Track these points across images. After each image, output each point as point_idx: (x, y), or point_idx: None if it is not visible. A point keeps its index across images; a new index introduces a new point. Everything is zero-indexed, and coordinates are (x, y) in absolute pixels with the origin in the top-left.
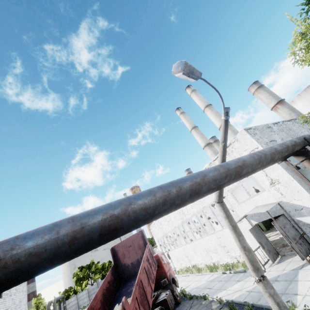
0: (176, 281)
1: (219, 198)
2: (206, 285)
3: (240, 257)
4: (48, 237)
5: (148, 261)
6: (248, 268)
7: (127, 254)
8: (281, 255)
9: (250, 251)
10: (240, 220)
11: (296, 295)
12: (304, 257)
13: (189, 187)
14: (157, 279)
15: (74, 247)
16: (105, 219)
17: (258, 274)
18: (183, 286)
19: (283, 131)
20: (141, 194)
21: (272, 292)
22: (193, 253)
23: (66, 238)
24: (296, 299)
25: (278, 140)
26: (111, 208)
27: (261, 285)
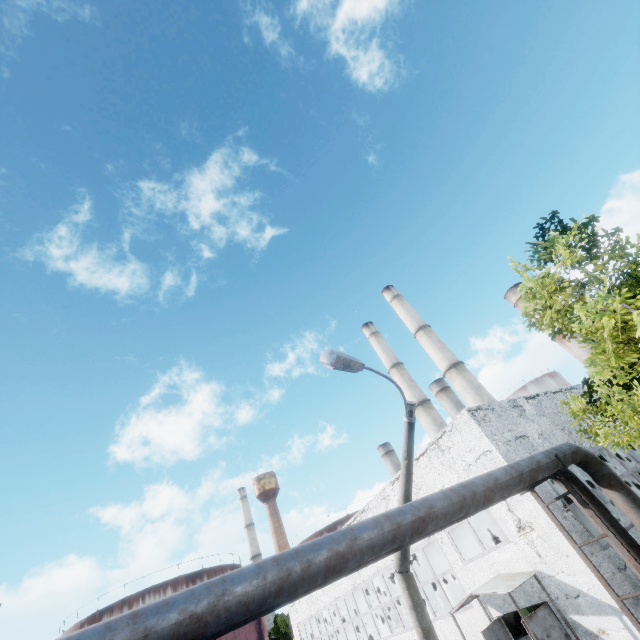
0: None
1: (402, 563)
2: None
3: None
4: None
5: None
6: None
7: None
8: None
9: None
10: (461, 604)
11: None
12: None
13: (324, 561)
14: None
15: None
16: (181, 621)
17: None
18: None
19: (544, 415)
20: (244, 574)
21: None
22: None
23: None
24: None
25: (532, 435)
26: (194, 599)
27: None
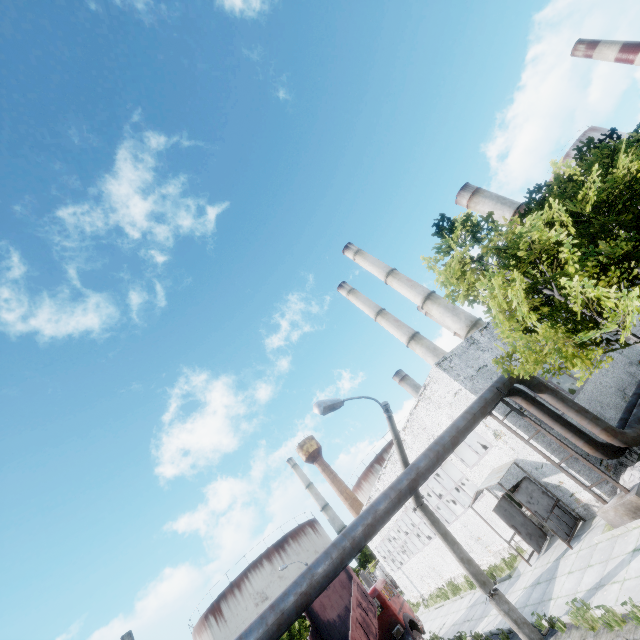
0: (417, 624)
1: (416, 501)
2: (465, 616)
3: (505, 552)
4: (261, 630)
5: (361, 606)
6: (514, 569)
7: (327, 603)
8: (550, 537)
9: (470, 562)
10: (474, 499)
11: (550, 600)
12: (560, 539)
13: (361, 533)
14: (385, 630)
15: (281, 632)
16: (297, 599)
17: (486, 590)
18: (436, 629)
19: (496, 340)
20: (319, 561)
21: (506, 608)
22: (440, 559)
23: (274, 626)
24: (549, 606)
25: (489, 362)
26: (299, 586)
27: (493, 602)
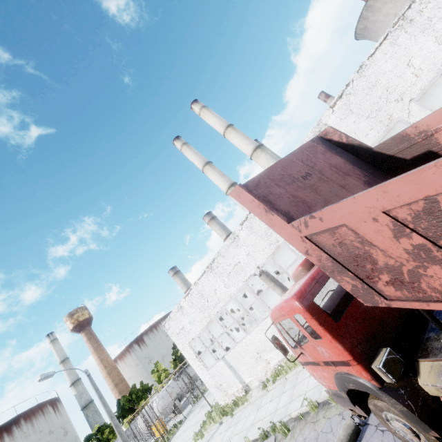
0: None
1: None
2: None
3: None
4: None
5: None
6: None
7: (312, 197)
8: None
9: None
10: None
11: None
12: None
13: None
14: None
15: None
16: None
17: None
18: None
19: None
20: None
21: None
22: None
23: None
24: None
25: None
26: None
27: None
